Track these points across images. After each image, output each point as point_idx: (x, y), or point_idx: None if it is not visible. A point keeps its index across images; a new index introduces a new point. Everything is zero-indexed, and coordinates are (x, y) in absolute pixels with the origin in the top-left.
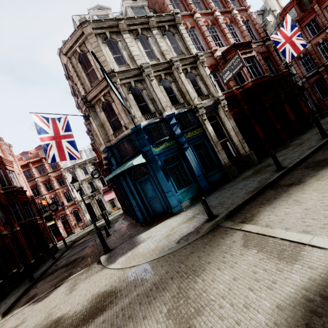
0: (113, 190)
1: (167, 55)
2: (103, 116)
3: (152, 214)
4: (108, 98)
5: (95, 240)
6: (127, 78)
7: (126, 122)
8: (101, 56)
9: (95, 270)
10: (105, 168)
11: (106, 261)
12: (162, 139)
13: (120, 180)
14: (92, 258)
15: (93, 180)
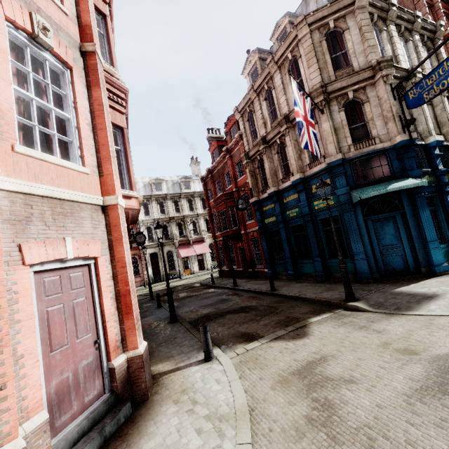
0: (191, 245)
1: (427, 70)
2: (341, 117)
3: (383, 270)
4: (360, 95)
5: (228, 294)
6: (394, 77)
7: (380, 132)
8: (370, 39)
9: (369, 316)
10: (255, 200)
11: (373, 308)
12: (426, 170)
13: (314, 215)
14: (307, 306)
15: (169, 224)
